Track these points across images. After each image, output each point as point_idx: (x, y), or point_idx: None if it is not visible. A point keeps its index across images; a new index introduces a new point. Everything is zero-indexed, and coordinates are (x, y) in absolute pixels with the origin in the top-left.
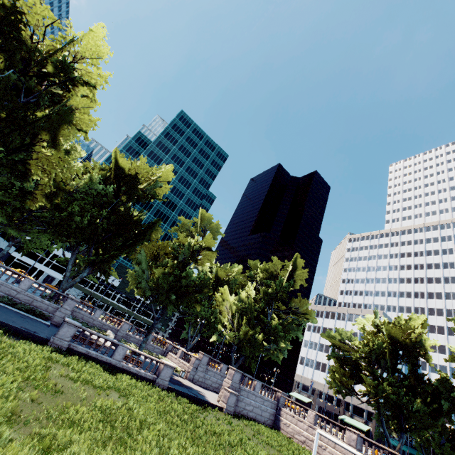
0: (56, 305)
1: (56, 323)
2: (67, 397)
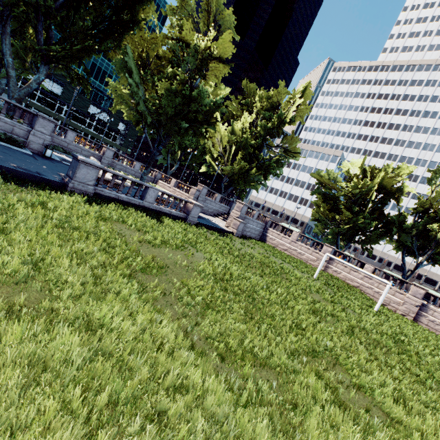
0: (23, 125)
1: (35, 151)
2: (172, 270)
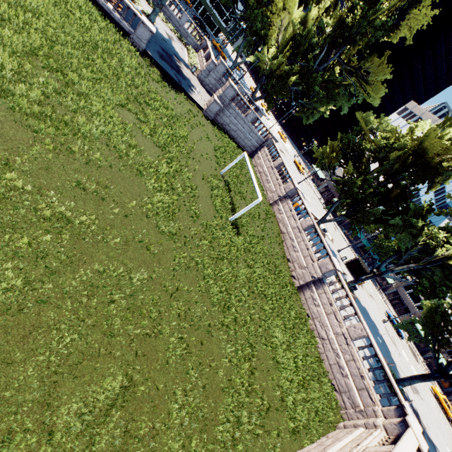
0: None
1: None
2: None
